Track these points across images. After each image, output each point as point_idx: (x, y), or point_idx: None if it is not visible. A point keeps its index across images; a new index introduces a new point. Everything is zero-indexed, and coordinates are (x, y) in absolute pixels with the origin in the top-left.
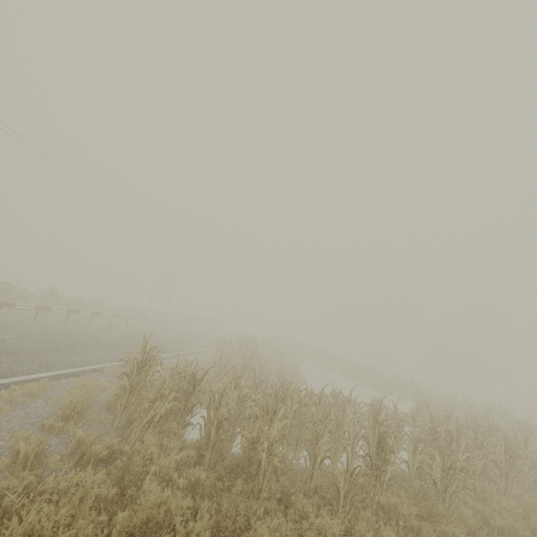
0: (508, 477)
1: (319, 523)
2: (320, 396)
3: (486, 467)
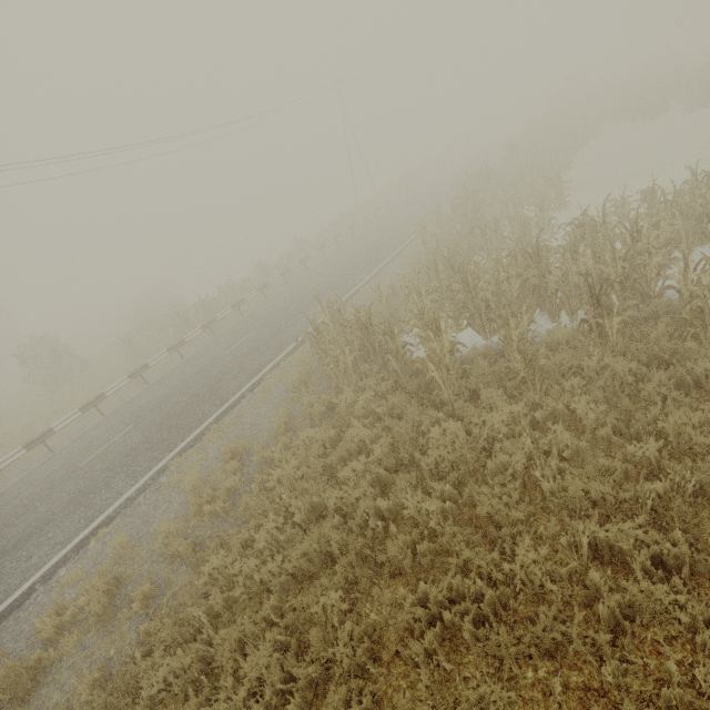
0: None
1: (487, 416)
2: (537, 250)
3: None
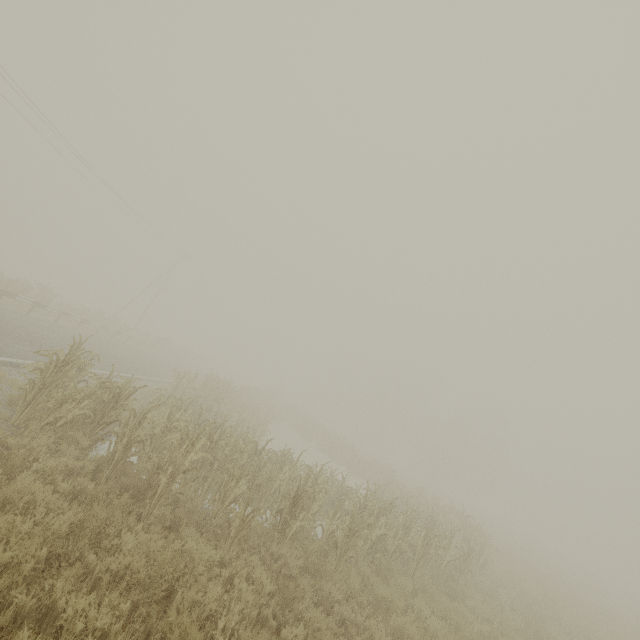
0: (419, 563)
1: (192, 547)
2: (263, 448)
3: (400, 548)
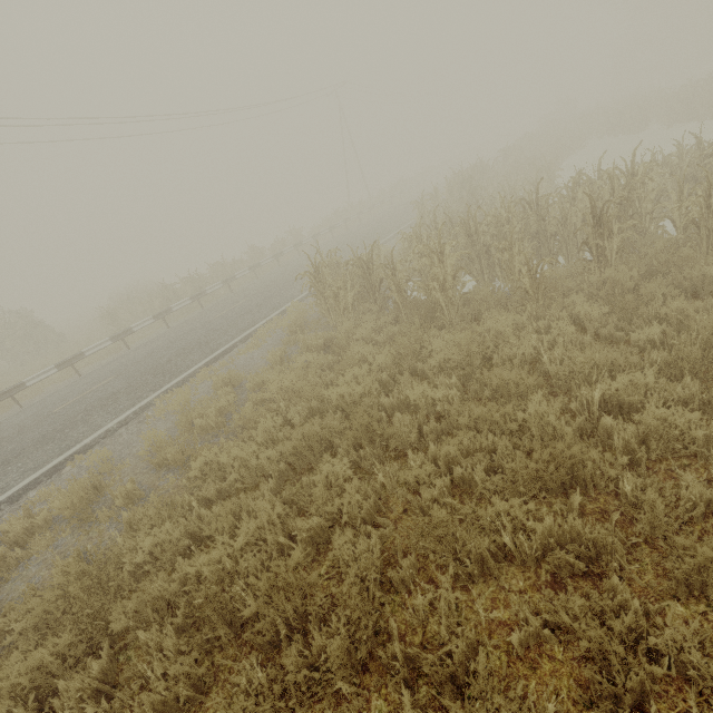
0: None
1: (491, 323)
2: (536, 199)
3: None
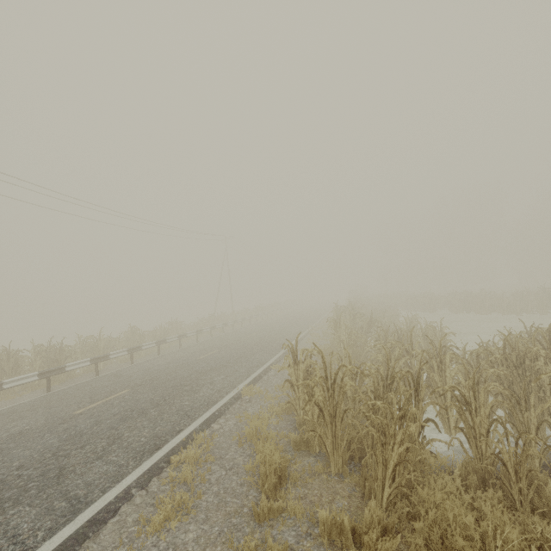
0: None
1: None
2: (549, 341)
3: None
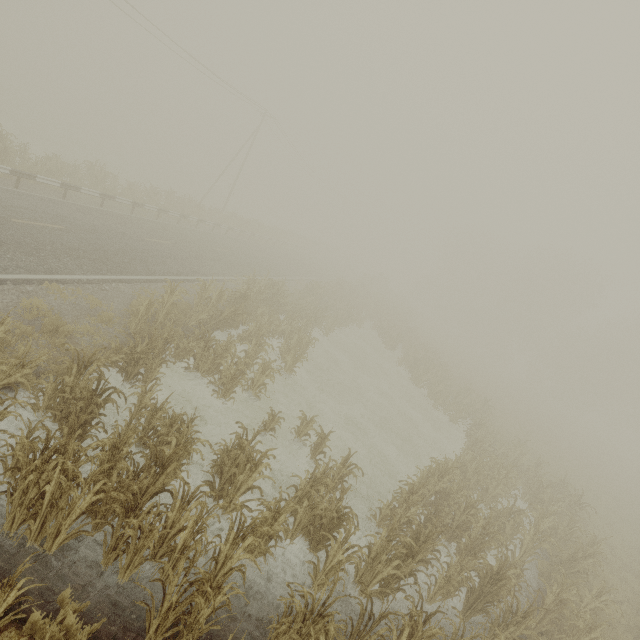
0: None
1: None
2: (167, 459)
3: None
